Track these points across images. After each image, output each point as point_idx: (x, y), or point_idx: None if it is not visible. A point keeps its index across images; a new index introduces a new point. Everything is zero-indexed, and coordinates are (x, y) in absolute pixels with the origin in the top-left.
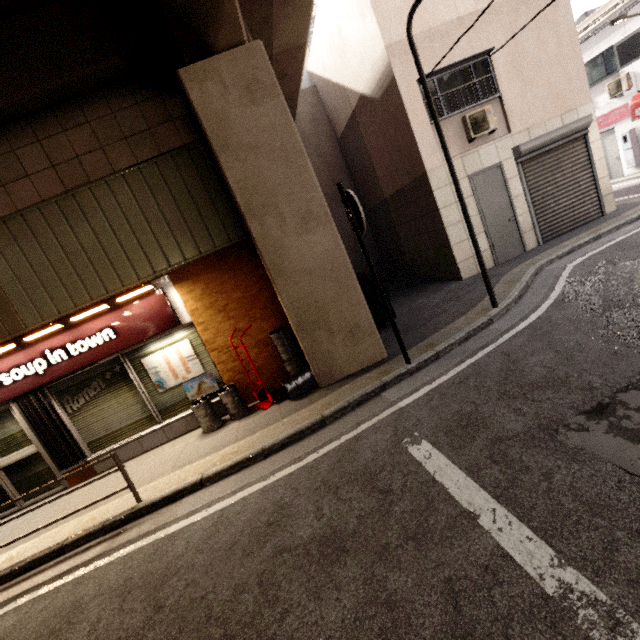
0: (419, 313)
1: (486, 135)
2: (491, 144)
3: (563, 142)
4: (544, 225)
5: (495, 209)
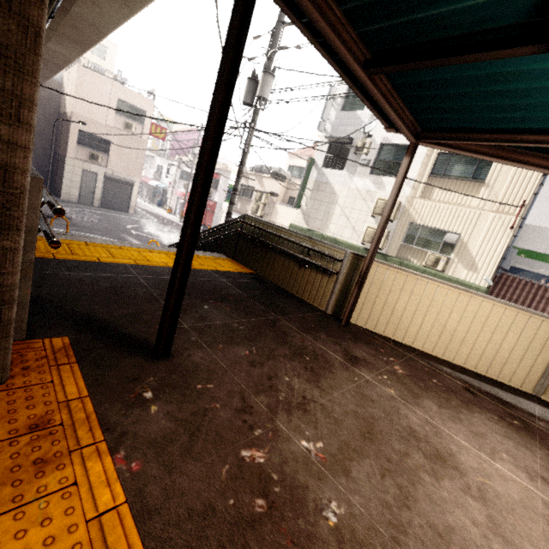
0: None
1: (98, 162)
2: (97, 166)
3: (124, 183)
4: (104, 202)
5: (88, 186)
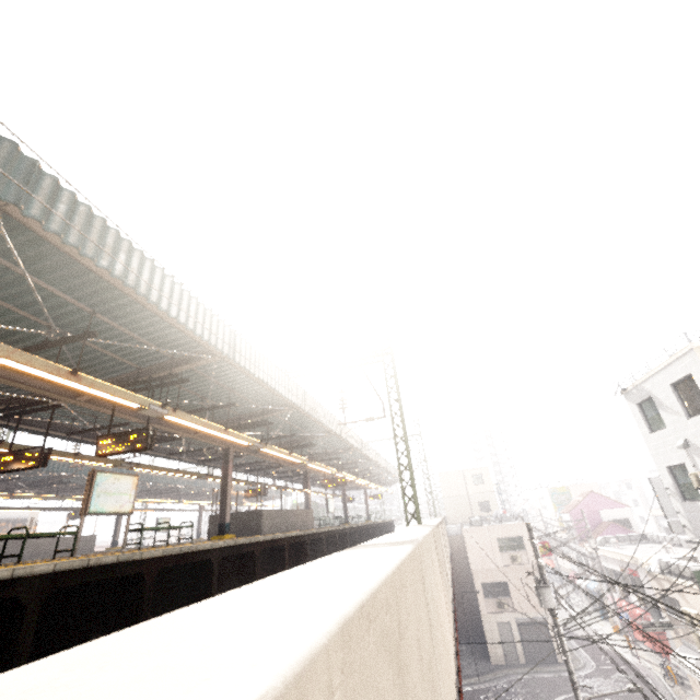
0: (466, 671)
1: (505, 609)
2: (506, 613)
3: (536, 623)
4: (528, 655)
5: (506, 640)
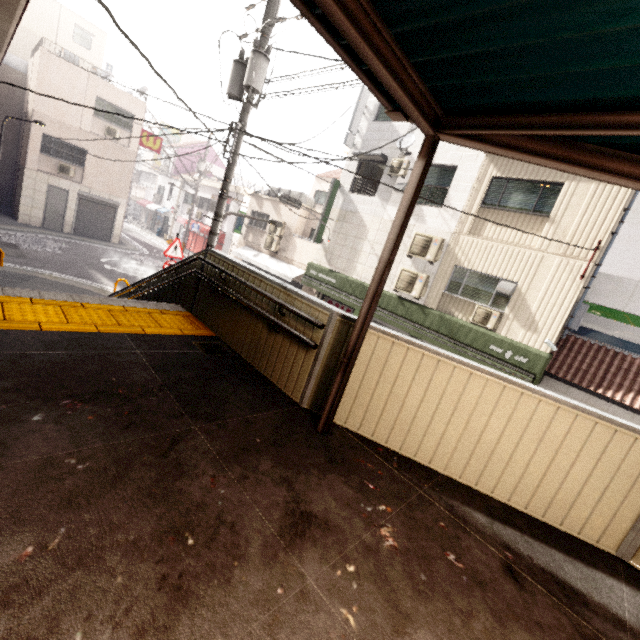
0: None
1: (70, 177)
2: (69, 182)
3: (105, 204)
4: (78, 228)
5: (56, 206)
